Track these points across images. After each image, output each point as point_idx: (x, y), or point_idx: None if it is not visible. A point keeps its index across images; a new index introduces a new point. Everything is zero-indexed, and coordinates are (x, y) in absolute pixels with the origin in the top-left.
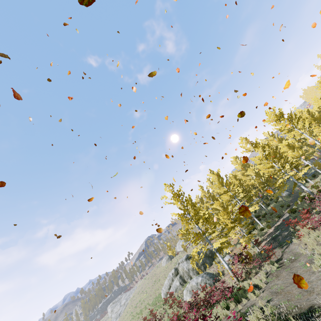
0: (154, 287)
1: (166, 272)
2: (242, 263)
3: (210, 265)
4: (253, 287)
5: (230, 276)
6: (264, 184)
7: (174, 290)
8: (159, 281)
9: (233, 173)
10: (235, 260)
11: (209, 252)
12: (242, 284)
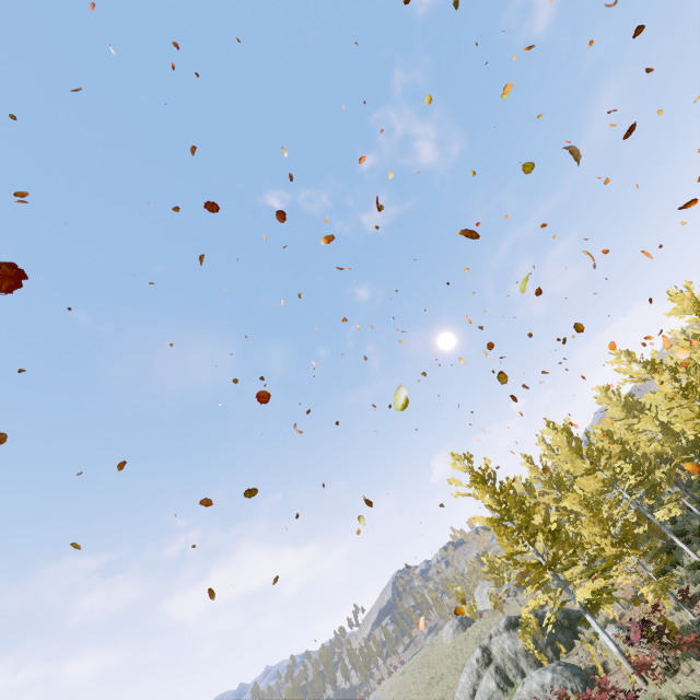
0: (432, 693)
1: (457, 659)
2: (652, 644)
3: (569, 647)
4: (687, 698)
5: (624, 675)
6: (687, 453)
7: (486, 699)
8: (441, 679)
9: (603, 424)
10: (633, 633)
11: (563, 615)
12: (658, 693)
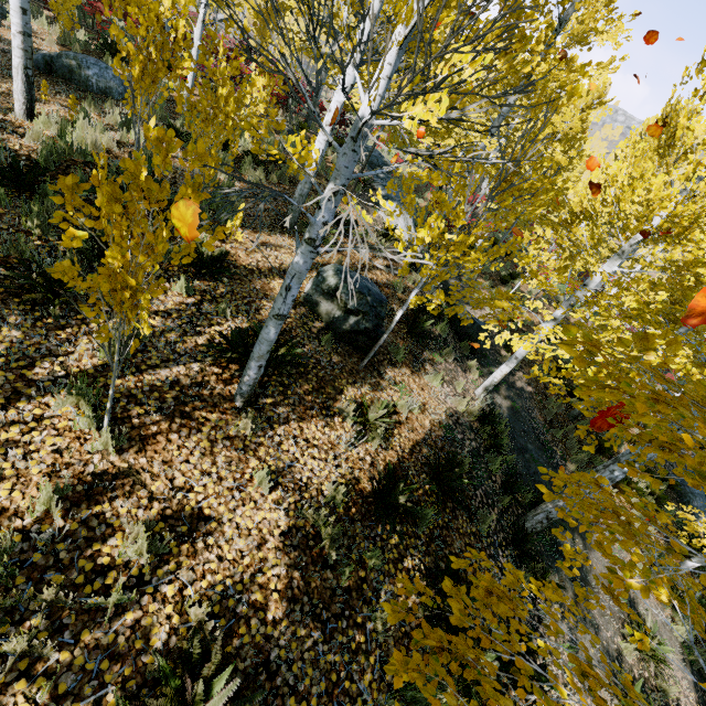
0: None
1: None
2: None
3: None
4: None
5: None
6: None
7: None
8: None
9: None
10: None
11: None
12: None
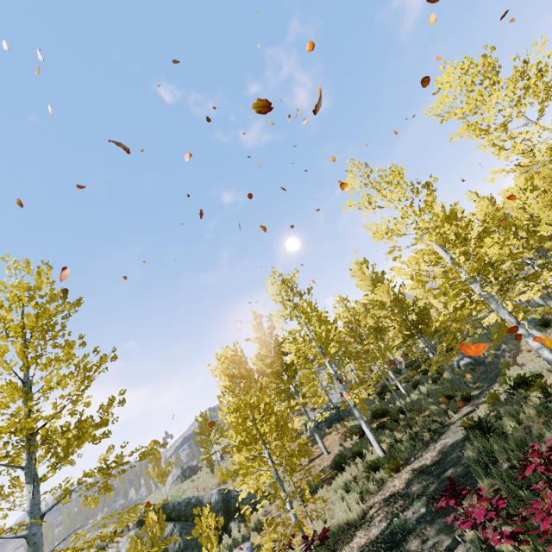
0: None
1: None
2: None
3: None
4: None
5: None
6: (410, 328)
7: None
8: None
9: (361, 305)
10: None
11: (221, 506)
12: None
